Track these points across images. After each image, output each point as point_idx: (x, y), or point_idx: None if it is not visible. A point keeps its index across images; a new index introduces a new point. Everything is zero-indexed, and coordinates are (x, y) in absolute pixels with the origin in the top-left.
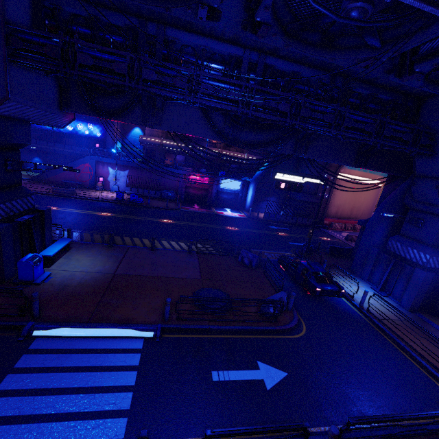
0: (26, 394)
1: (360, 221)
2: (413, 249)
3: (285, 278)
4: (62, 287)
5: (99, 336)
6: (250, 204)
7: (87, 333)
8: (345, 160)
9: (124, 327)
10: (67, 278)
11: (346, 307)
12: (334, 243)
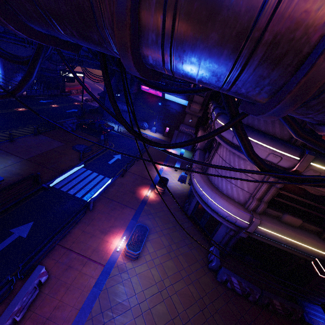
0: (81, 190)
1: (99, 94)
2: (125, 106)
3: (89, 131)
4: (18, 175)
5: (71, 174)
6: (3, 81)
7: (66, 176)
8: (97, 67)
9: (74, 168)
10: (9, 172)
11: (115, 133)
12: (83, 105)
